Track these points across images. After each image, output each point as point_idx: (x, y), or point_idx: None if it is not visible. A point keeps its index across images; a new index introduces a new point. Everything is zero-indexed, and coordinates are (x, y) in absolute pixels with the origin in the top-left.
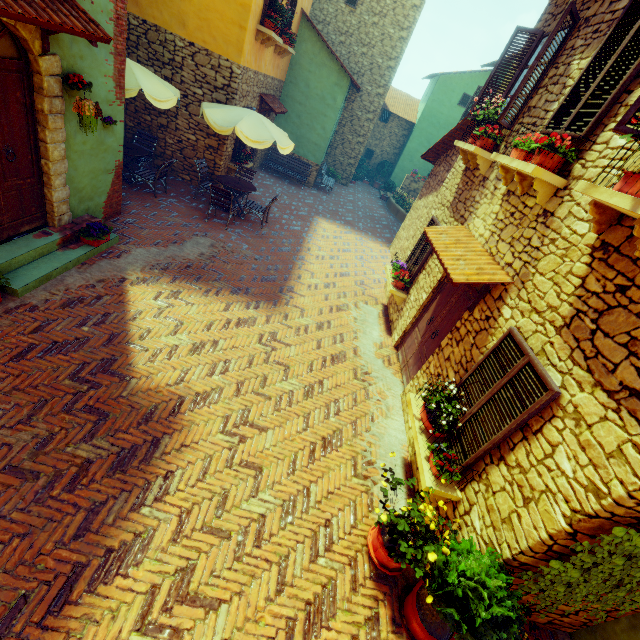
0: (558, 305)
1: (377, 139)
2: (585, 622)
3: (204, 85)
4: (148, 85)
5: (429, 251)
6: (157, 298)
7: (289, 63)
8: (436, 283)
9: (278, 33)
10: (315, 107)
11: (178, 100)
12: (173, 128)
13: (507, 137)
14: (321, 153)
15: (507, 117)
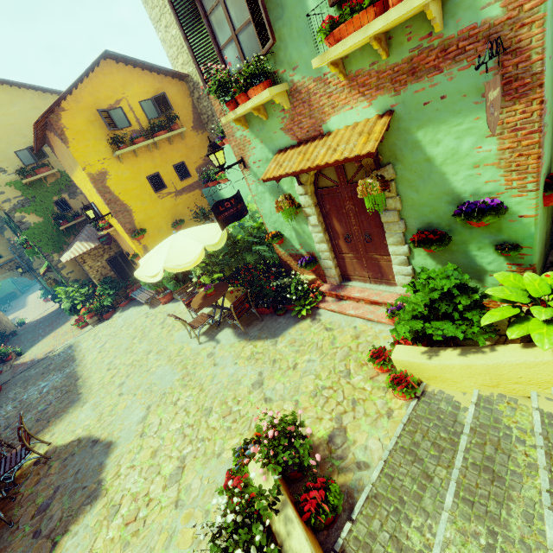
0: None
1: None
2: None
3: None
4: None
5: None
6: None
7: None
8: None
9: None
10: None
11: None
12: None
13: None
14: (12, 286)
15: None
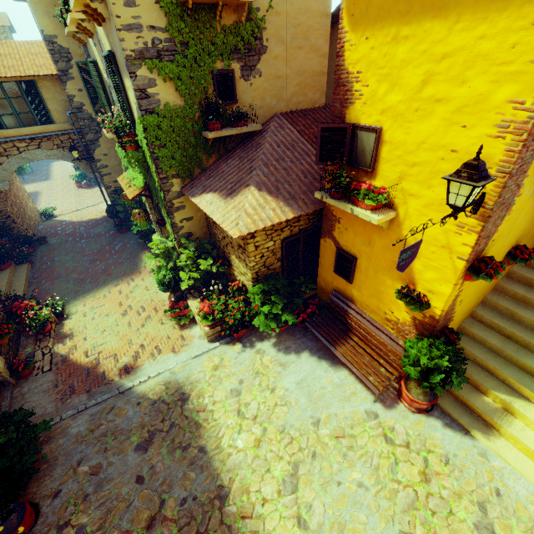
0: None
1: None
2: None
3: None
4: None
5: None
6: None
7: None
8: None
9: None
10: None
11: None
12: None
13: None
14: None
15: None
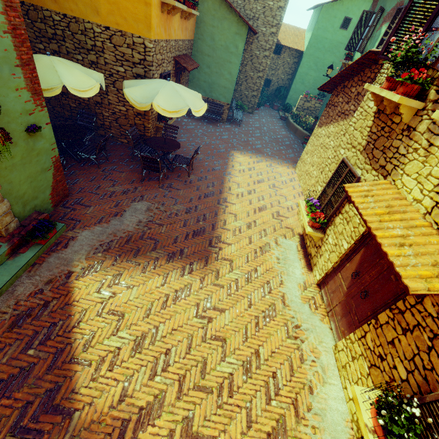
0: None
1: (273, 69)
2: None
3: (124, 63)
4: (71, 78)
5: (344, 196)
6: (100, 289)
7: (195, 22)
8: (359, 236)
9: (181, 0)
10: (221, 56)
11: (101, 85)
12: (106, 103)
13: (438, 80)
14: (230, 94)
15: (436, 56)
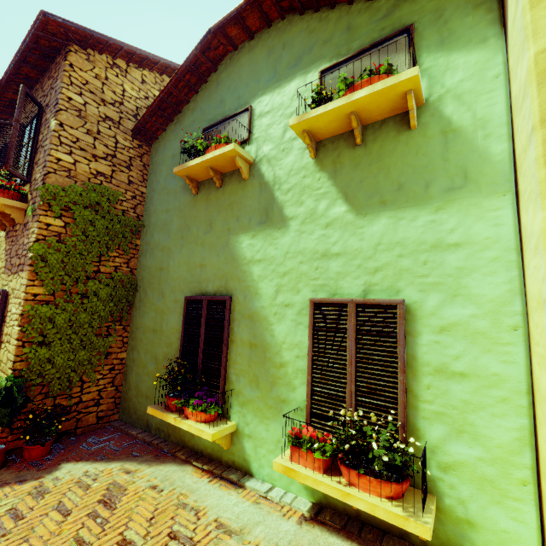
0: (3, 265)
1: None
2: (114, 401)
3: None
4: None
5: None
6: None
7: None
8: None
9: None
10: None
11: None
12: None
13: None
14: None
15: None
